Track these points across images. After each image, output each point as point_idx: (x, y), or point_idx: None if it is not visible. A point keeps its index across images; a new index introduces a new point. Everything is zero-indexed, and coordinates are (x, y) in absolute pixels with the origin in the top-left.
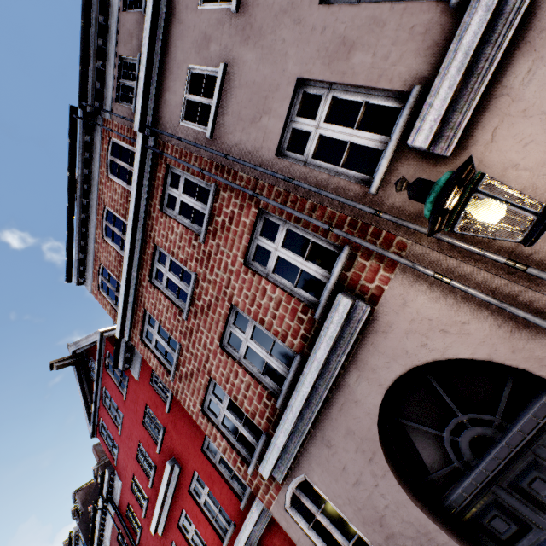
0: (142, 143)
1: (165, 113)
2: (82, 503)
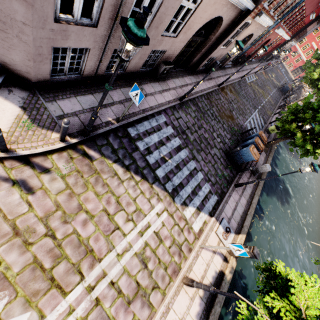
0: None
1: None
2: None
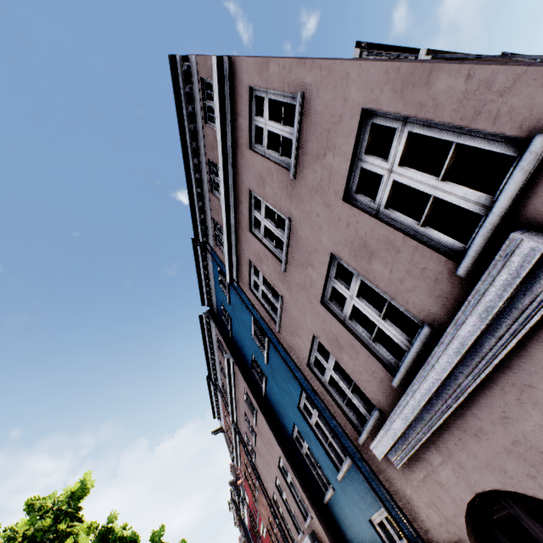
0: (234, 429)
1: (240, 427)
2: (234, 473)
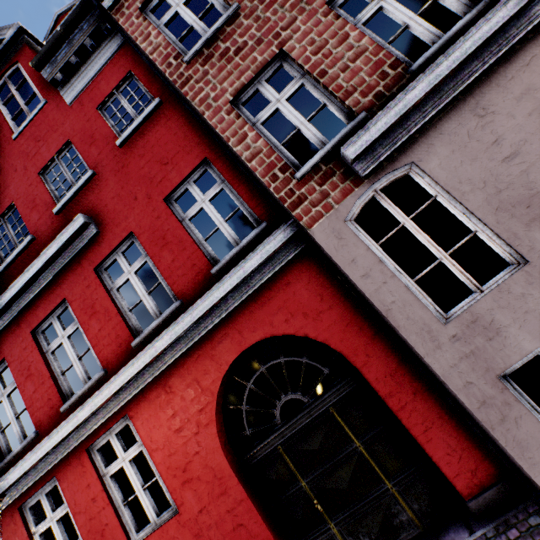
0: None
1: None
2: None
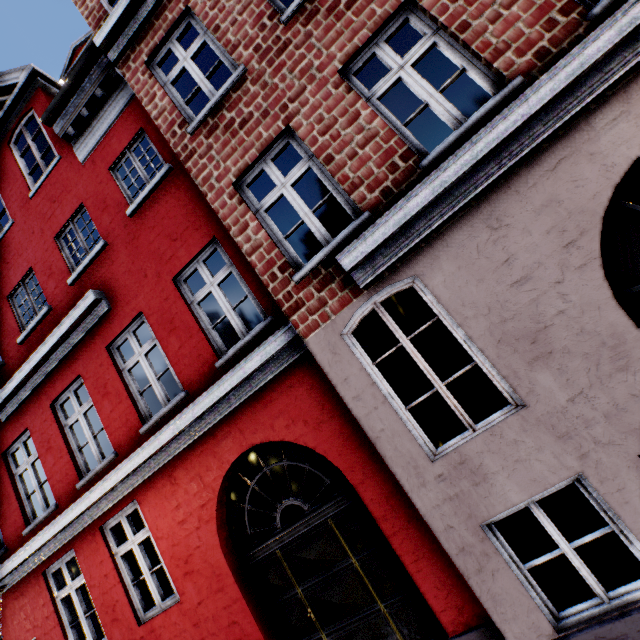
0: None
1: None
2: None
